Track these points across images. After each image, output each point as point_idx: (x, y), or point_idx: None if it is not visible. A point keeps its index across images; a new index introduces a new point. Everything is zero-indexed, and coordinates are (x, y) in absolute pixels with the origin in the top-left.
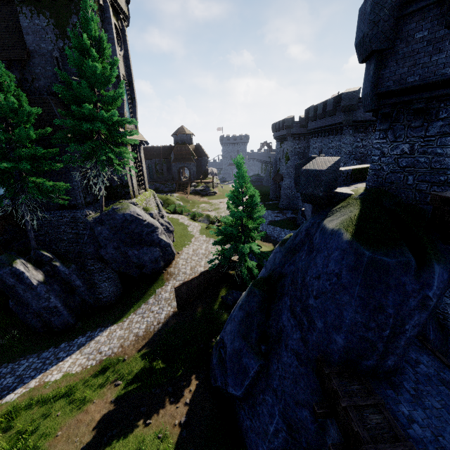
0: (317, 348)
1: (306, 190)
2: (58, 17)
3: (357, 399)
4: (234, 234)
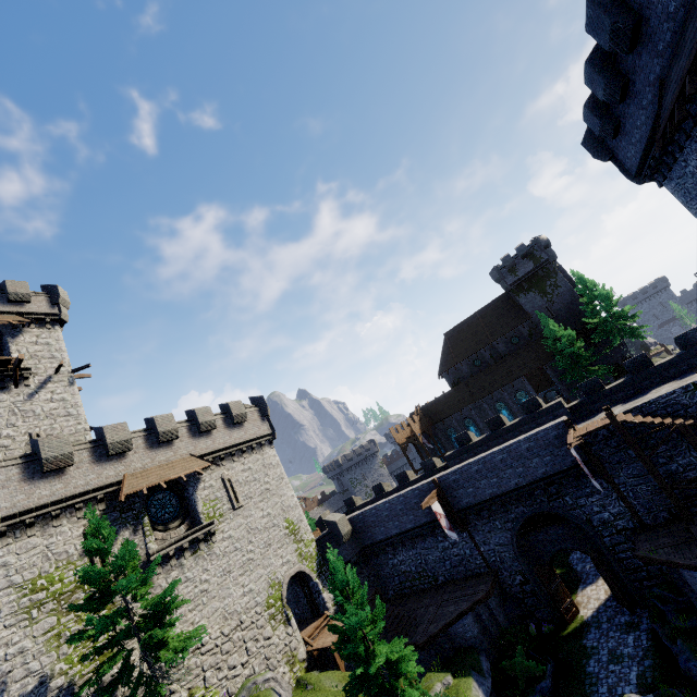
0: None
1: None
2: (539, 288)
3: None
4: None
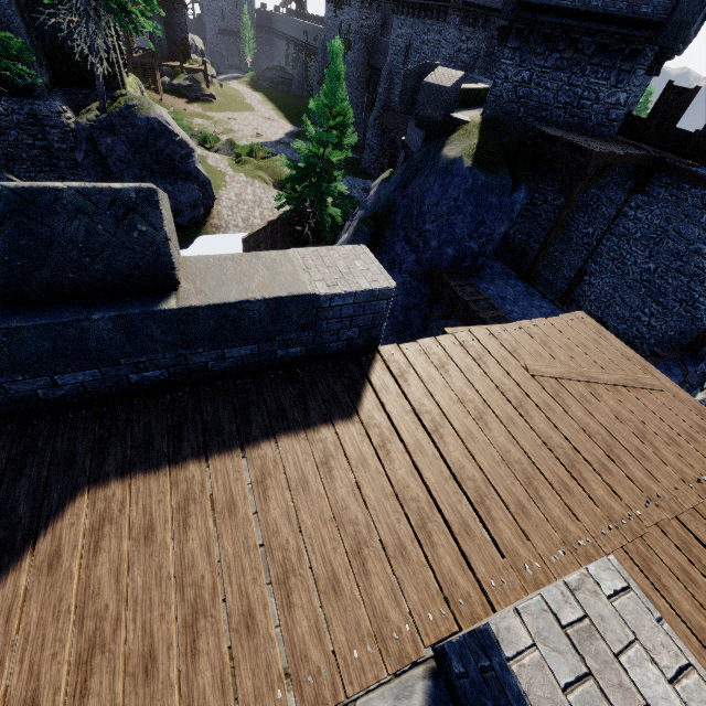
0: (430, 263)
1: (424, 112)
2: None
3: (460, 283)
4: (310, 169)
